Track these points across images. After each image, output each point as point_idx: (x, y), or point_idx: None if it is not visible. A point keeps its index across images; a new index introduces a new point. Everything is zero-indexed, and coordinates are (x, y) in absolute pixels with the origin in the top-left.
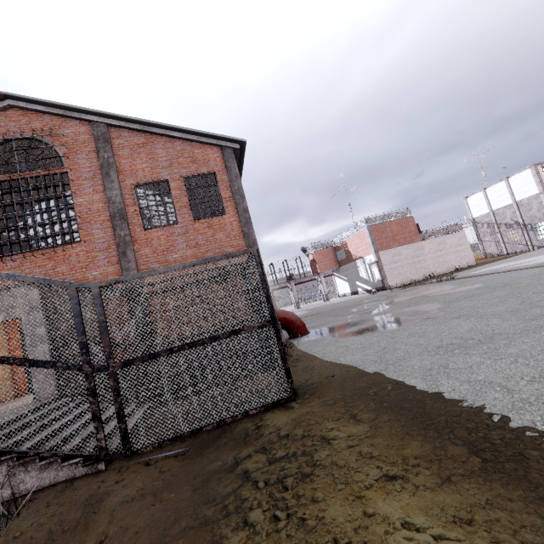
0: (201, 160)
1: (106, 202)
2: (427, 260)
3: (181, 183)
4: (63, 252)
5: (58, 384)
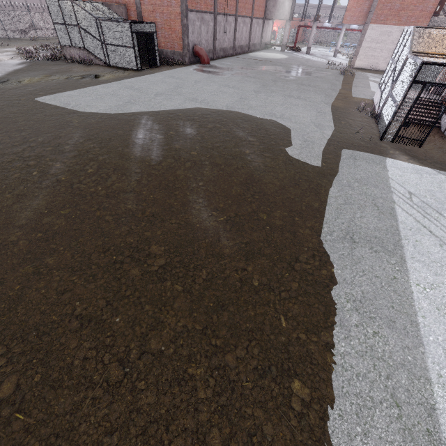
0: None
1: None
2: None
3: None
4: None
5: (98, 43)
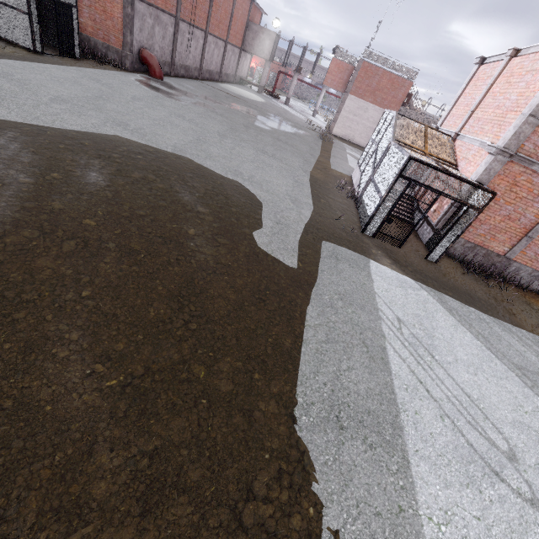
0: None
1: None
2: None
3: None
4: None
5: None
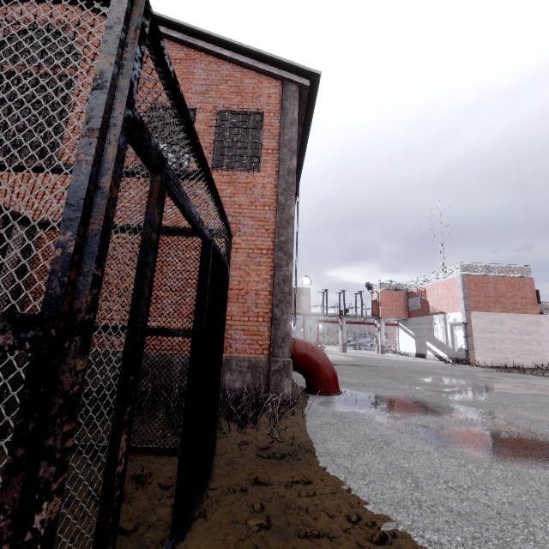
0: (250, 93)
1: None
2: (543, 343)
3: (212, 116)
4: None
5: None
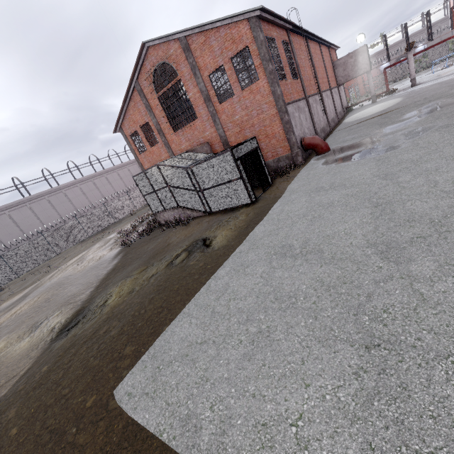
0: (238, 38)
1: (200, 92)
2: None
3: (230, 64)
4: (193, 125)
5: (192, 194)
